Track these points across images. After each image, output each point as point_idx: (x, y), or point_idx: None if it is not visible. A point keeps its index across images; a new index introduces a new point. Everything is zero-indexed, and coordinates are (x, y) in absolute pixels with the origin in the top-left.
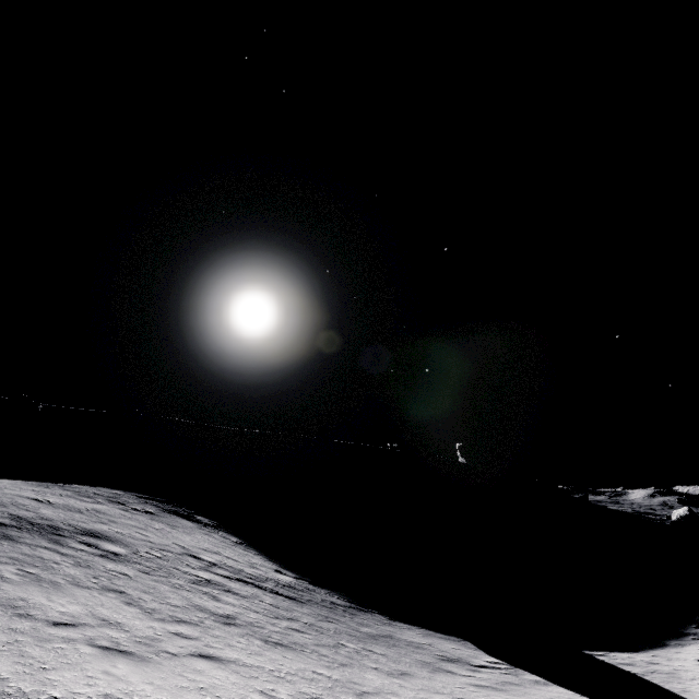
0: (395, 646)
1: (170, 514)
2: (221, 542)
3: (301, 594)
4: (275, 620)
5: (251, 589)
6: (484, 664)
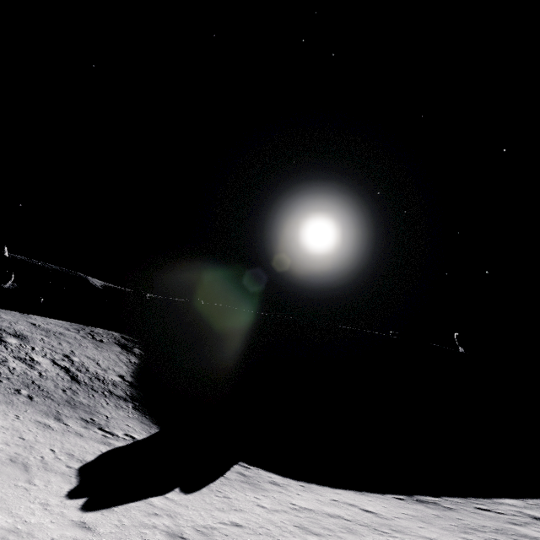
0: (72, 407)
1: (115, 344)
2: (117, 359)
3: (96, 383)
4: (10, 375)
5: (56, 370)
6: (114, 432)
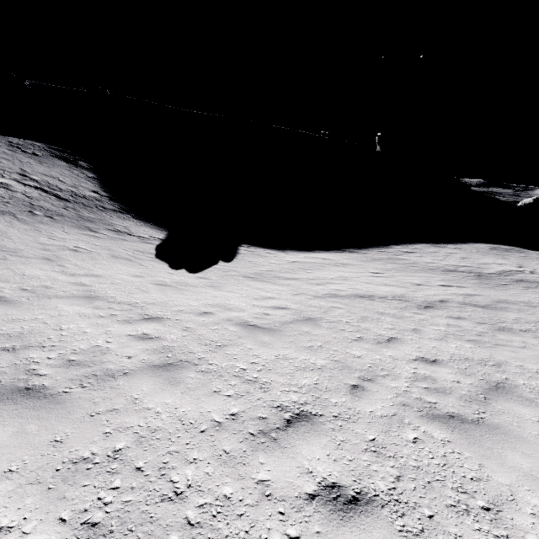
0: (89, 221)
1: (54, 158)
2: (73, 175)
3: (81, 200)
4: (3, 199)
5: (34, 191)
6: (142, 236)
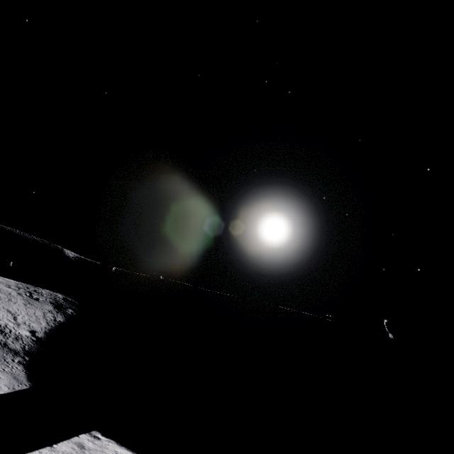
0: None
1: (50, 303)
2: (42, 316)
3: None
4: None
5: None
6: None
